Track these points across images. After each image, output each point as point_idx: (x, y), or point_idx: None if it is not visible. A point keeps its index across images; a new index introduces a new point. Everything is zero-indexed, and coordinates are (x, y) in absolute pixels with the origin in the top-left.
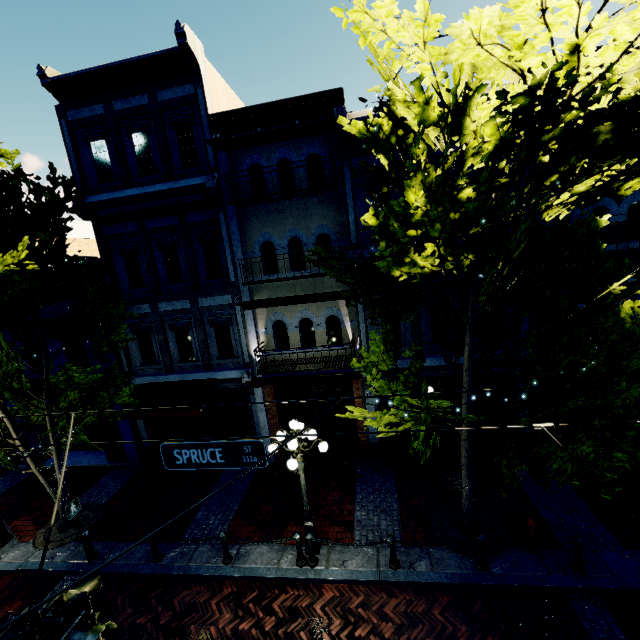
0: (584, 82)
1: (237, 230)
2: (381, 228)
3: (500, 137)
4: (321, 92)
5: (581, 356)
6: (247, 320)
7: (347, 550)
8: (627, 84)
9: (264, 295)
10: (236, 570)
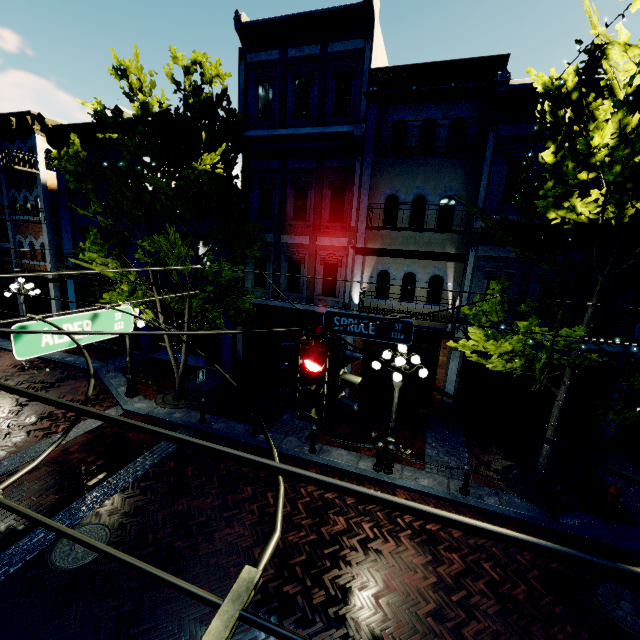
0: None
1: (369, 180)
2: (555, 167)
3: None
4: (486, 57)
5: None
6: (356, 264)
7: (419, 472)
8: None
9: (377, 244)
10: (320, 459)
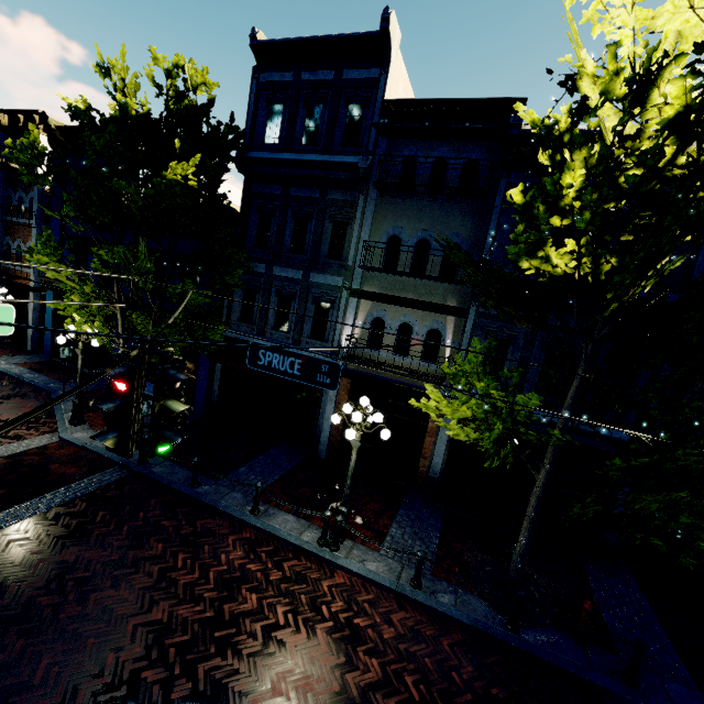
0: None
1: (371, 216)
2: (525, 208)
3: (685, 104)
4: (503, 98)
5: None
6: (349, 307)
7: (371, 553)
8: None
9: (374, 288)
10: (260, 522)
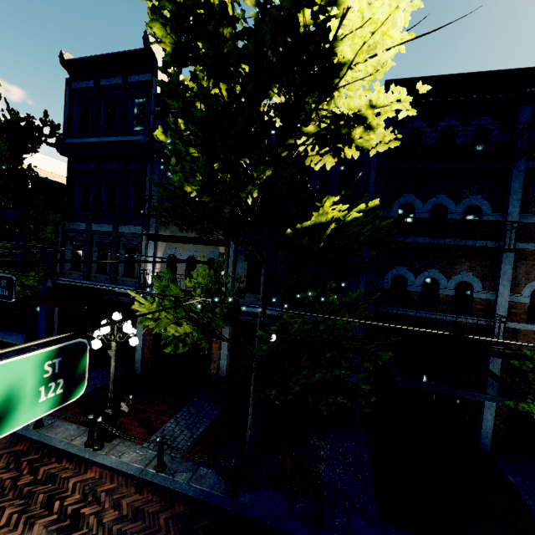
0: (229, 3)
1: (157, 178)
2: (170, 145)
3: (175, 42)
4: None
5: (328, 290)
6: (149, 249)
7: (134, 447)
8: (247, 1)
9: (166, 232)
10: (37, 434)
